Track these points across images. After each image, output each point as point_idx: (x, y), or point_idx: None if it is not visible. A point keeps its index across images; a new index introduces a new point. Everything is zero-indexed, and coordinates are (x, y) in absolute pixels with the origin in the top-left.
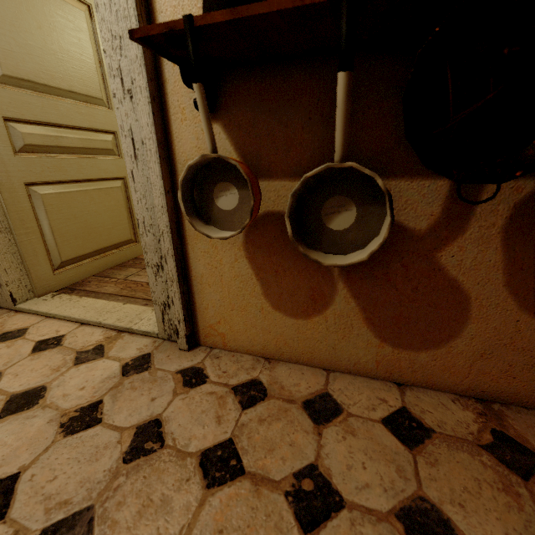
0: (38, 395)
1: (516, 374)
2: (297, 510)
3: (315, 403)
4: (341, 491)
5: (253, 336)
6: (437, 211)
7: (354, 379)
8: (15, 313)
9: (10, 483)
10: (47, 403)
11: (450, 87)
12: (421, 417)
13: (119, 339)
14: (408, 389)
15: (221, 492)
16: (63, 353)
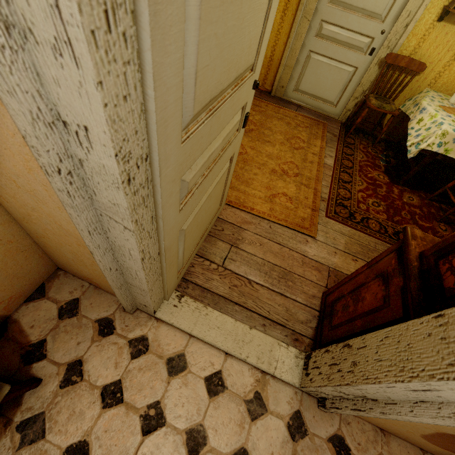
0: None
1: None
2: None
3: None
4: None
5: (384, 425)
6: None
7: None
8: (157, 323)
9: None
10: None
11: None
12: None
13: (268, 385)
14: None
15: None
16: (234, 401)
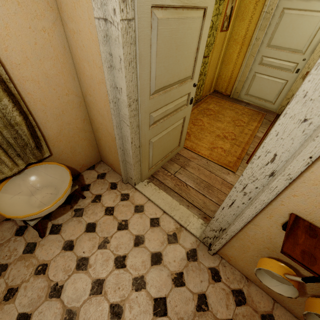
0: (160, 257)
1: None
2: None
3: (266, 318)
4: None
5: (245, 270)
6: None
7: (285, 312)
8: (135, 190)
9: (164, 301)
10: (164, 264)
11: None
12: None
13: (182, 232)
14: None
15: None
16: (162, 232)
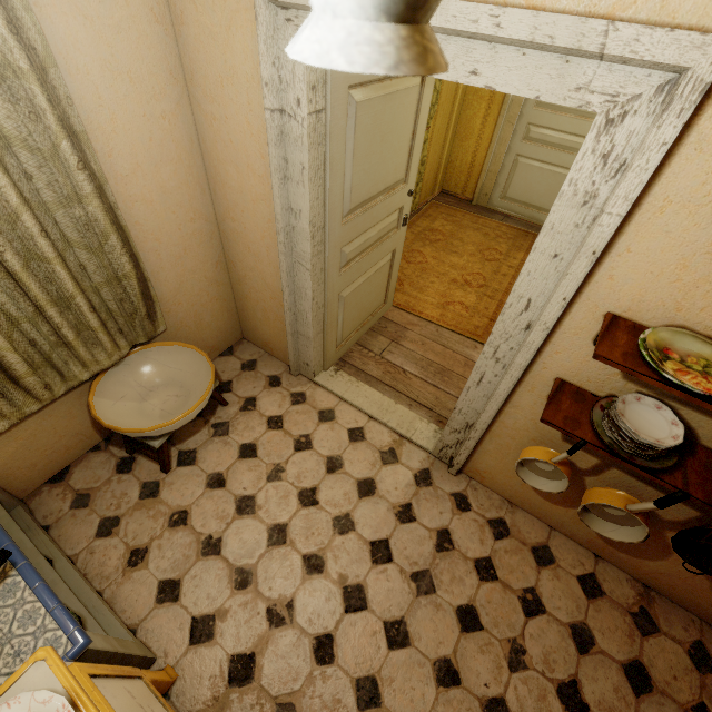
0: (372, 486)
1: (676, 589)
2: (523, 606)
3: (539, 550)
4: (545, 605)
5: (507, 489)
6: (682, 518)
7: (567, 541)
8: (315, 386)
9: (387, 543)
10: (380, 494)
11: (709, 534)
12: (602, 583)
13: (403, 446)
14: (601, 562)
15: (487, 585)
16: (370, 449)
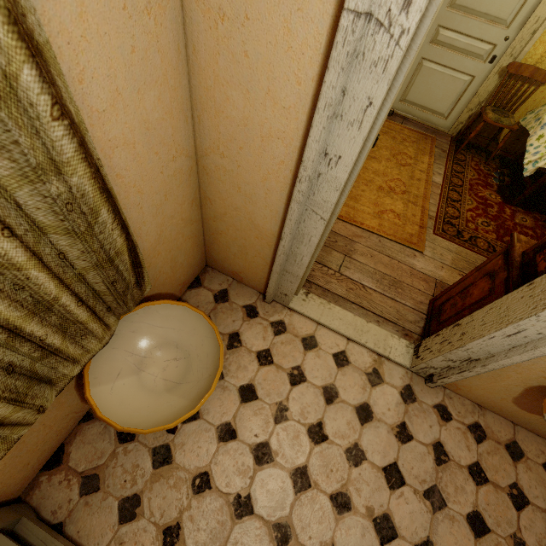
0: (369, 410)
1: None
2: (512, 501)
3: (511, 447)
4: (528, 497)
5: (481, 398)
6: None
7: (528, 434)
8: (290, 312)
9: (396, 467)
10: (378, 418)
11: None
12: None
13: (384, 365)
14: None
15: (483, 488)
16: (357, 372)
